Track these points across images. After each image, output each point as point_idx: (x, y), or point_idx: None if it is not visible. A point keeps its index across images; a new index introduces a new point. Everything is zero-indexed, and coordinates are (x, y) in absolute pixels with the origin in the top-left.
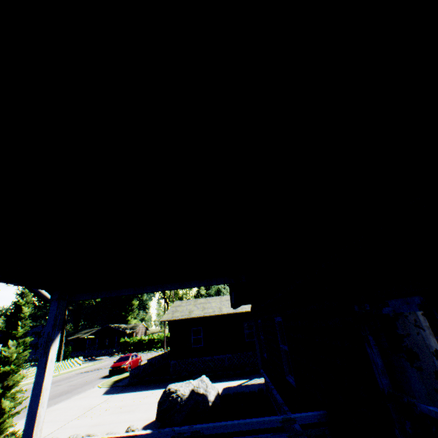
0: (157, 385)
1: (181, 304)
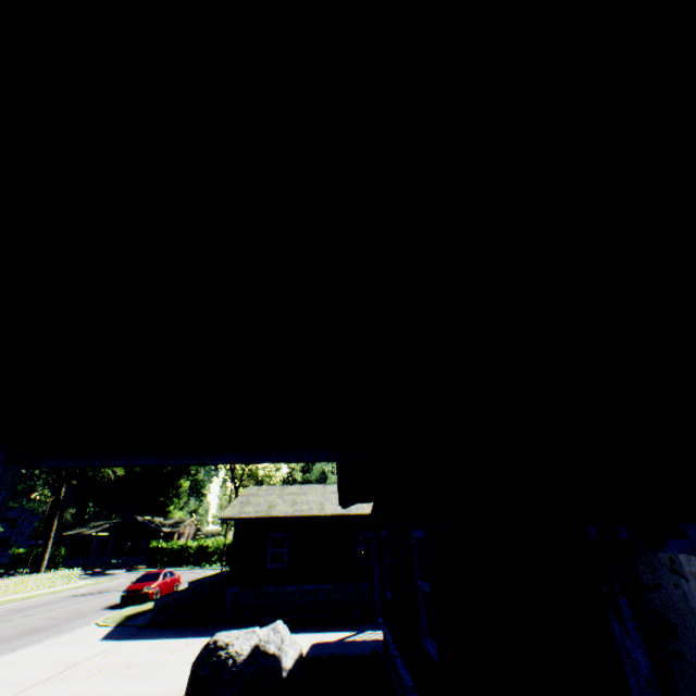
0: (198, 630)
1: (257, 493)
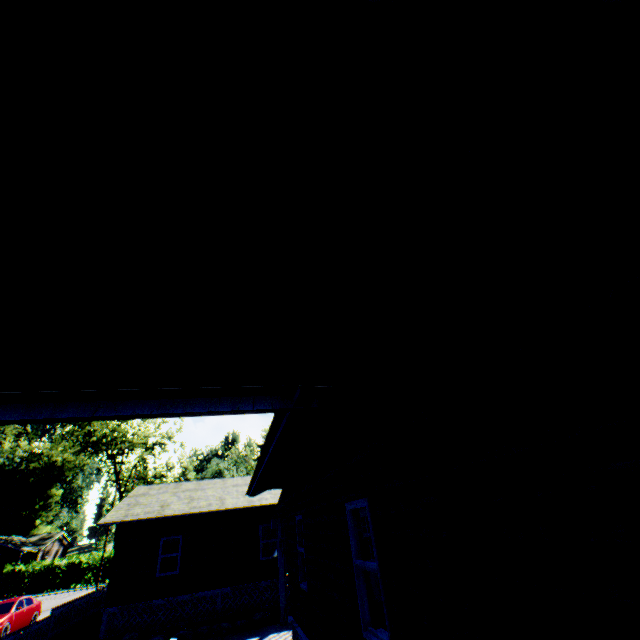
0: None
1: (148, 492)
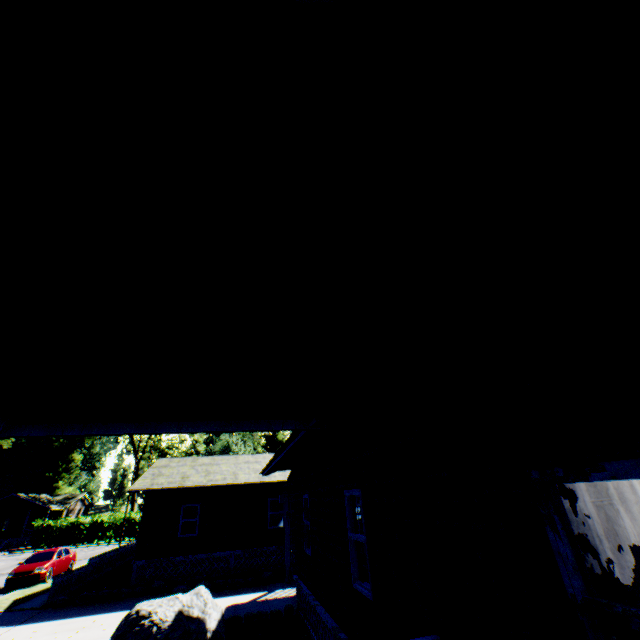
0: (104, 606)
1: (168, 464)
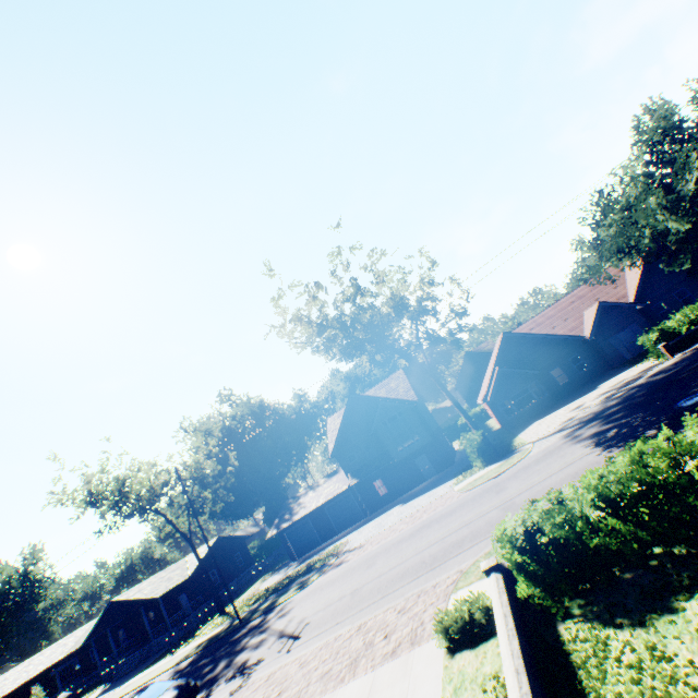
0: None
1: None
